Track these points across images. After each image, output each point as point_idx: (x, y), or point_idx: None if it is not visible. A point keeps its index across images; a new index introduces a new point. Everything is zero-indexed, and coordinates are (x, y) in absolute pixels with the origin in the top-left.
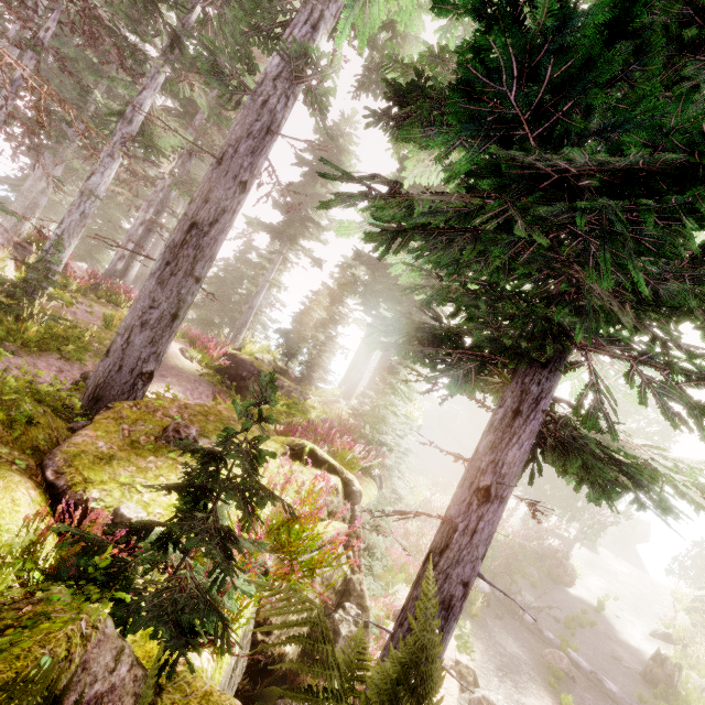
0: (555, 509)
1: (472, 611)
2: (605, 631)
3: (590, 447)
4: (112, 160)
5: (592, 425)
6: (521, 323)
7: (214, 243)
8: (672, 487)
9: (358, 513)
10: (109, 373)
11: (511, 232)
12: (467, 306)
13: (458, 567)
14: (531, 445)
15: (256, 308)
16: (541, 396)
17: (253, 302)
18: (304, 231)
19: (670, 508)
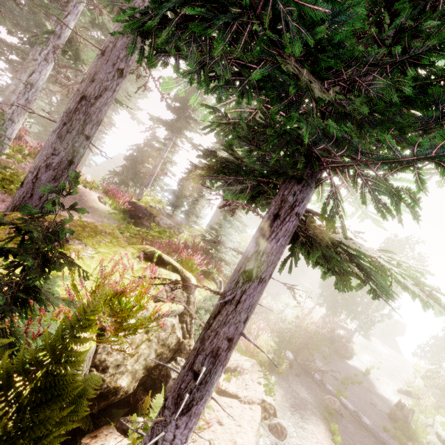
0: (343, 311)
1: (279, 370)
2: (368, 387)
3: (326, 240)
4: (47, 63)
5: (331, 226)
6: (283, 148)
7: (99, 112)
8: (399, 283)
9: (192, 300)
10: (23, 199)
11: (225, 13)
12: (234, 126)
13: (225, 327)
14: (286, 241)
15: (154, 176)
16: (295, 204)
17: (153, 171)
18: (187, 126)
19: (387, 291)
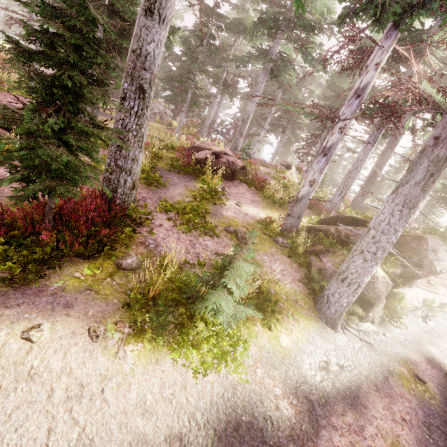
0: None
1: None
2: None
3: None
4: None
5: None
6: None
7: (378, 175)
8: None
9: None
10: (352, 206)
11: None
12: None
13: None
14: None
15: None
16: None
17: None
18: (381, 141)
19: None
